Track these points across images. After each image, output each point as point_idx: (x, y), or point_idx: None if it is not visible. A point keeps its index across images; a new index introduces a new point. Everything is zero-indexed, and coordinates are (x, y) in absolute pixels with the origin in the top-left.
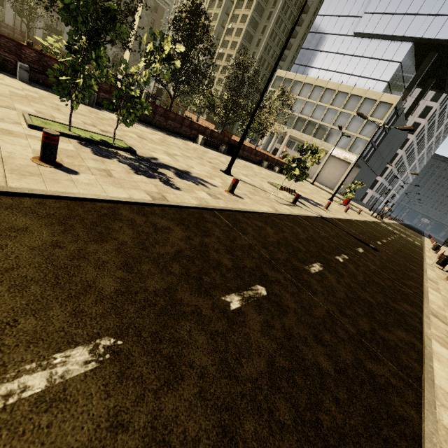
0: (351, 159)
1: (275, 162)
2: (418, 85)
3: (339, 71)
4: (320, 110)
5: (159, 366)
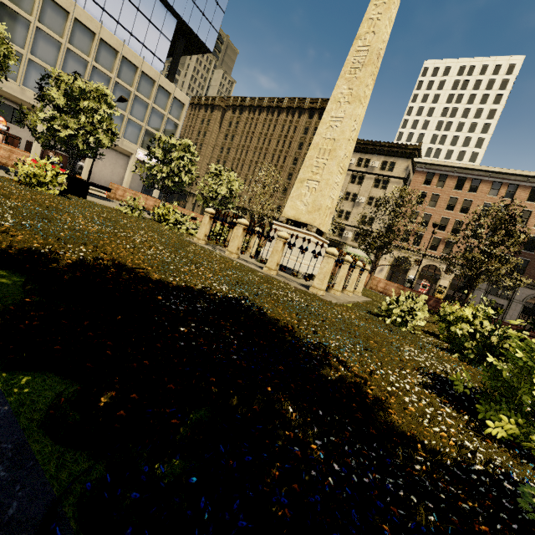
0: None
1: None
2: None
3: (95, 0)
4: (100, 78)
5: None
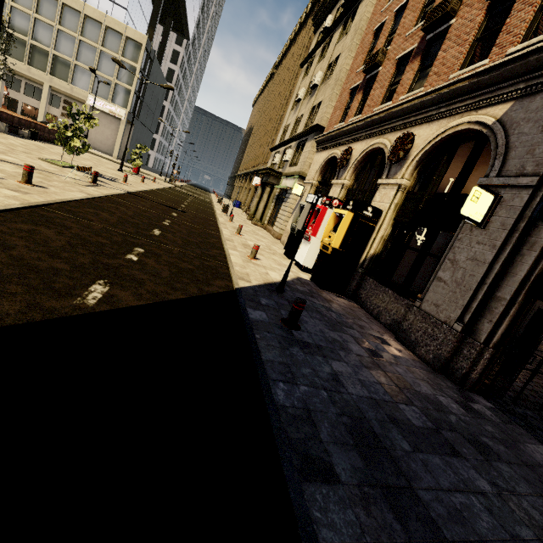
0: (120, 114)
1: (16, 121)
2: (160, 22)
3: None
4: (44, 29)
5: (132, 282)
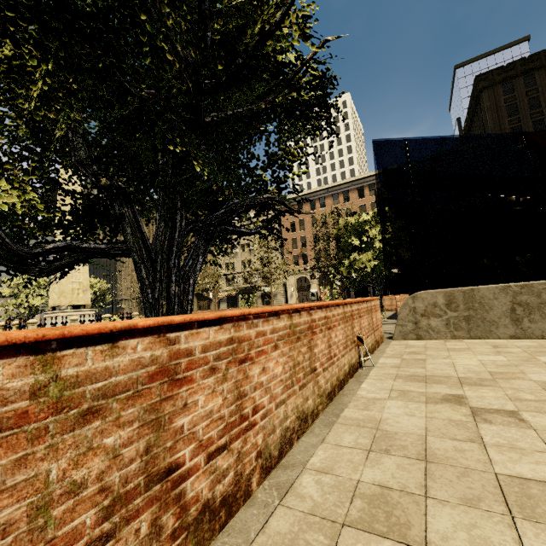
0: None
1: None
2: None
3: None
4: None
5: None
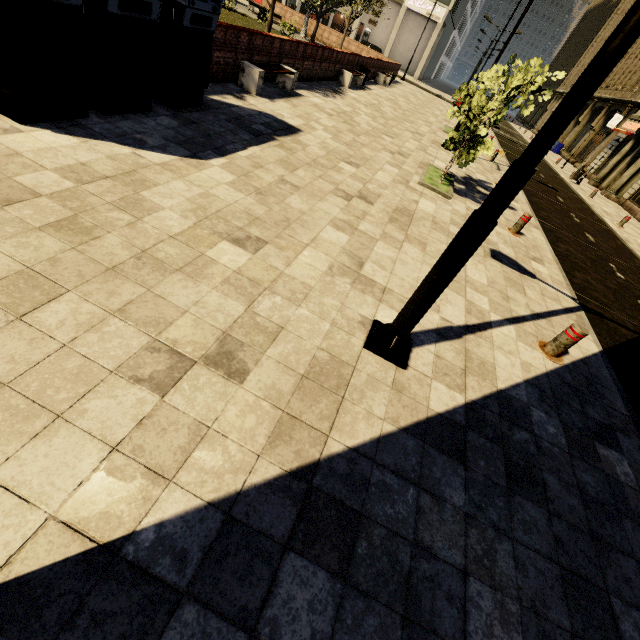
0: (438, 16)
1: (384, 66)
2: None
3: None
4: None
5: None
